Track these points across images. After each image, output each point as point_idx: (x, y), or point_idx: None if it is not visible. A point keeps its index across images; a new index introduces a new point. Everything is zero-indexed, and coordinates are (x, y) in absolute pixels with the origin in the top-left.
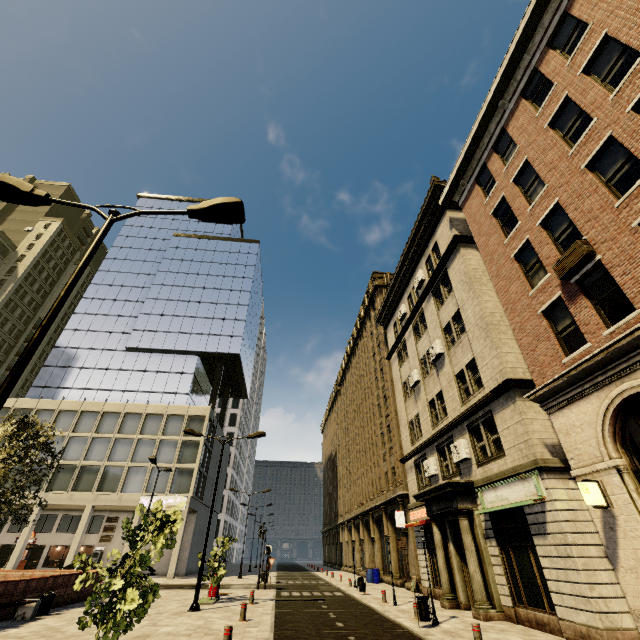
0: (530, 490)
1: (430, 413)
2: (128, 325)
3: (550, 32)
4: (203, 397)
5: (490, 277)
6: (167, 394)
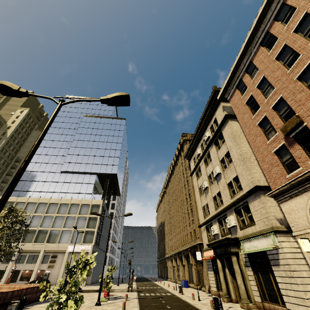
0: (270, 242)
1: (214, 203)
2: (61, 160)
3: (275, 13)
4: (98, 195)
5: (245, 135)
6: (81, 194)
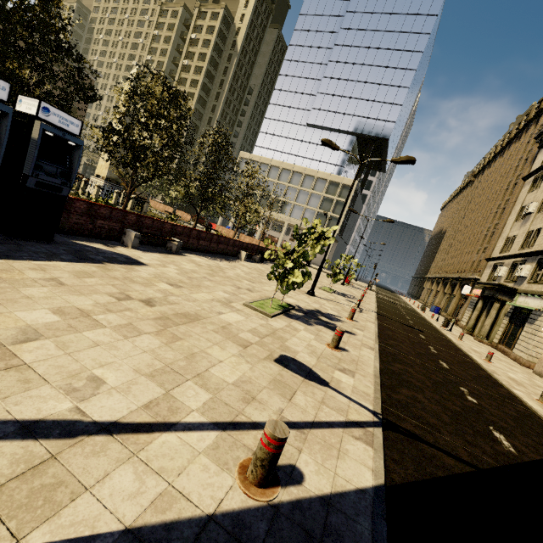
0: (541, 305)
1: (524, 239)
2: (308, 103)
3: None
4: (352, 168)
5: None
6: (330, 165)
